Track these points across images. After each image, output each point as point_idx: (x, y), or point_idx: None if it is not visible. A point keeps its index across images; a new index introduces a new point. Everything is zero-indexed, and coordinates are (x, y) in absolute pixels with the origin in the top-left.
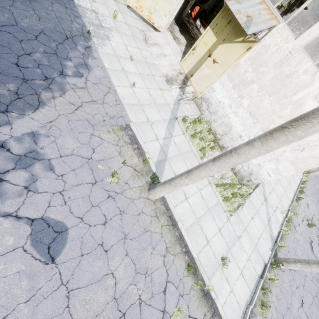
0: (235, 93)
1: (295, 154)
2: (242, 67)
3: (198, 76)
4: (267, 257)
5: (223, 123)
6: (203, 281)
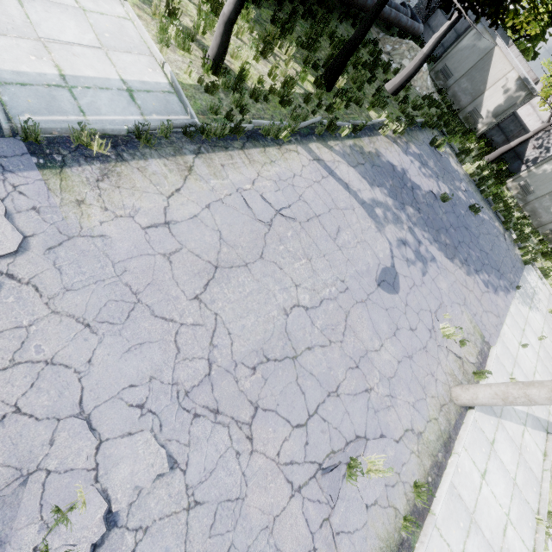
0: None
1: None
2: None
3: None
4: None
5: None
6: (409, 551)
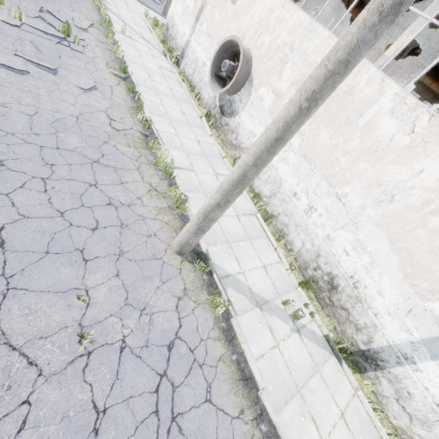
0: None
1: None
2: None
3: None
4: None
5: None
6: None
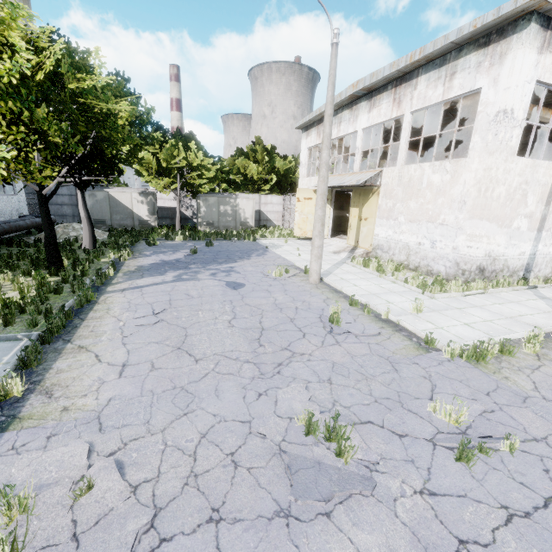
0: (391, 221)
1: (464, 211)
2: (382, 205)
3: (362, 238)
4: (550, 325)
5: (400, 249)
6: (380, 315)
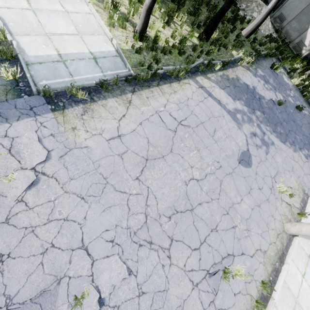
0: None
1: None
2: None
3: None
4: None
5: None
6: None
